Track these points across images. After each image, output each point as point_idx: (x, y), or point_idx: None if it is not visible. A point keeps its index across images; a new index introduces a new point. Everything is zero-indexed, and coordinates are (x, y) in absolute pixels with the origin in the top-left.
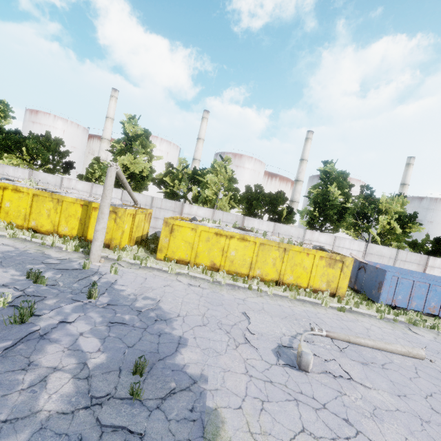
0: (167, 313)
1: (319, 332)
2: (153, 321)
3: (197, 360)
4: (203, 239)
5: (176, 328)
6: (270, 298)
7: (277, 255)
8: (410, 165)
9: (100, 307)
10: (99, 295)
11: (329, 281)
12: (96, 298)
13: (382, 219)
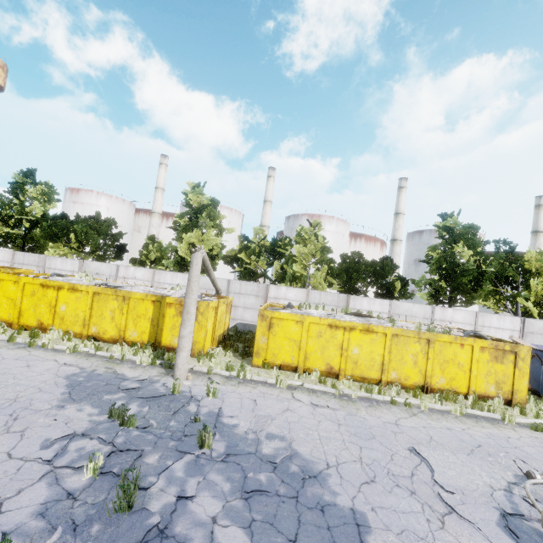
0: (311, 463)
1: None
2: (300, 481)
3: None
4: (313, 334)
5: (338, 491)
6: (428, 417)
7: (418, 349)
8: (541, 206)
9: (219, 461)
10: (212, 441)
11: (498, 382)
12: (209, 446)
13: (534, 283)
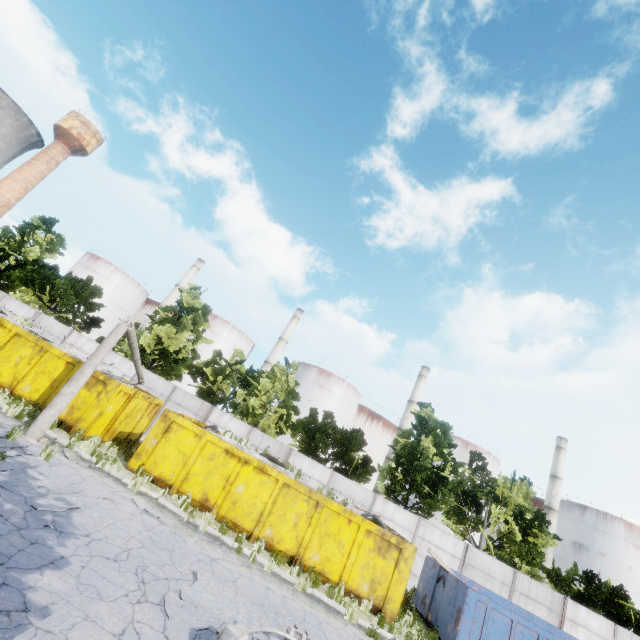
0: (72, 526)
1: (295, 637)
2: (41, 525)
3: (57, 590)
4: (206, 454)
5: (68, 546)
6: (261, 575)
7: (304, 509)
8: (561, 448)
9: None
10: None
11: (374, 580)
12: None
13: (496, 511)
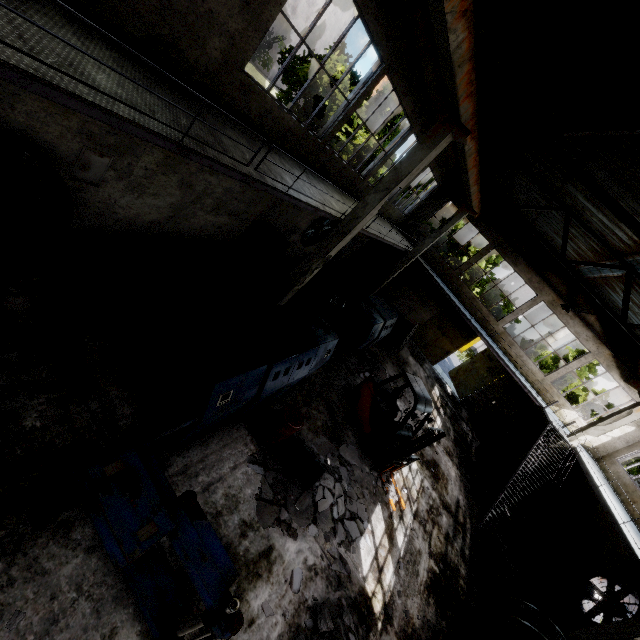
0: None
1: None
2: None
3: None
4: None
5: None
6: None
7: None
8: None
9: None
10: None
11: None
12: None
13: None
